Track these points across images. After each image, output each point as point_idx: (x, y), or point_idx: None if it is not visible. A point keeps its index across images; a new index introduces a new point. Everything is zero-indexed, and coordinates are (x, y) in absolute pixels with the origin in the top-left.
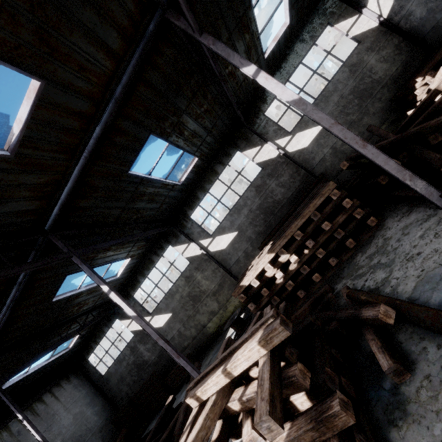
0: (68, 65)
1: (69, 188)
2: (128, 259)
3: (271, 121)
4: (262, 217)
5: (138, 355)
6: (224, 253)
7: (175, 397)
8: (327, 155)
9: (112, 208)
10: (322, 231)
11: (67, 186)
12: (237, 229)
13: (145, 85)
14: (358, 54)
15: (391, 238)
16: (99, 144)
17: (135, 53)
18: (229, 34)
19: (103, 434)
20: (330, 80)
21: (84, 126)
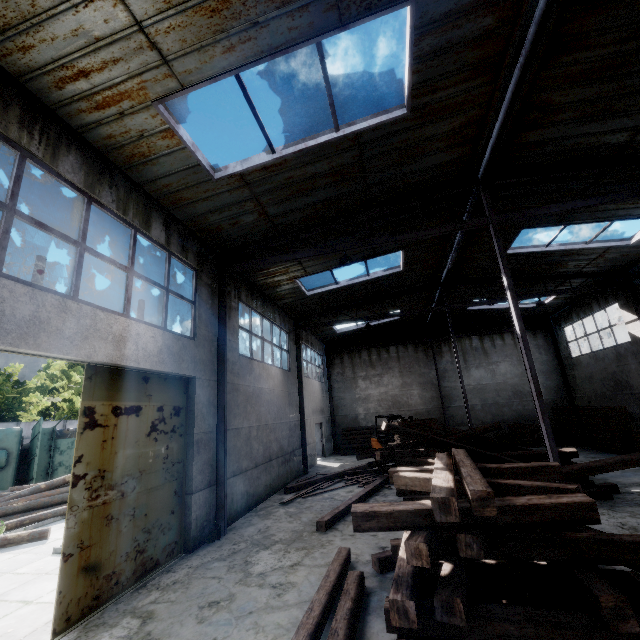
0: None
1: (500, 123)
2: None
3: None
4: None
5: (623, 369)
6: None
7: None
8: None
9: (605, 132)
10: None
11: (498, 118)
12: None
13: None
14: None
15: None
16: (541, 33)
17: None
18: None
19: None
20: None
21: (508, 13)
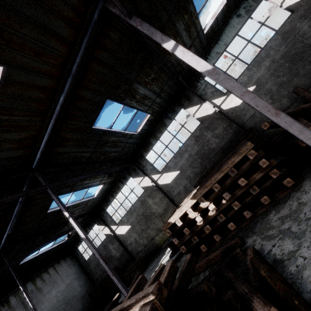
0: (25, 52)
1: (45, 140)
2: (101, 185)
3: (210, 85)
4: (199, 161)
5: (108, 251)
6: (169, 186)
7: (128, 288)
8: (256, 112)
9: (83, 152)
10: (240, 185)
11: (44, 138)
12: (180, 169)
13: (97, 63)
14: (290, 22)
15: (306, 204)
16: (63, 109)
17: (85, 38)
18: (169, 16)
19: (84, 300)
20: (263, 47)
21: (50, 96)
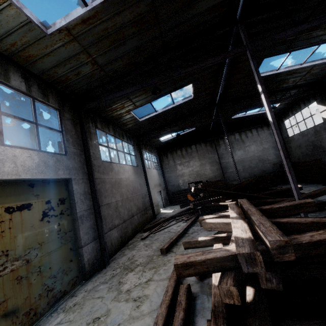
0: None
1: None
2: None
3: None
4: None
5: (318, 139)
6: None
7: (322, 186)
8: None
9: None
10: None
11: None
12: None
13: None
14: None
15: None
16: None
17: None
18: None
19: (274, 167)
20: None
21: None
